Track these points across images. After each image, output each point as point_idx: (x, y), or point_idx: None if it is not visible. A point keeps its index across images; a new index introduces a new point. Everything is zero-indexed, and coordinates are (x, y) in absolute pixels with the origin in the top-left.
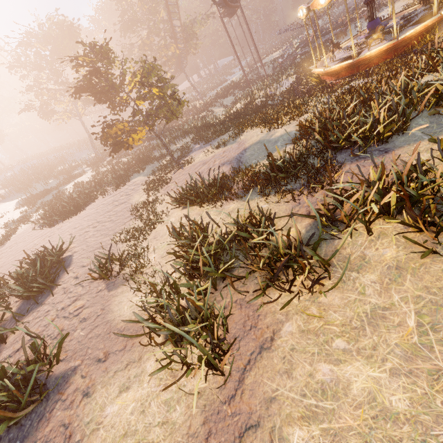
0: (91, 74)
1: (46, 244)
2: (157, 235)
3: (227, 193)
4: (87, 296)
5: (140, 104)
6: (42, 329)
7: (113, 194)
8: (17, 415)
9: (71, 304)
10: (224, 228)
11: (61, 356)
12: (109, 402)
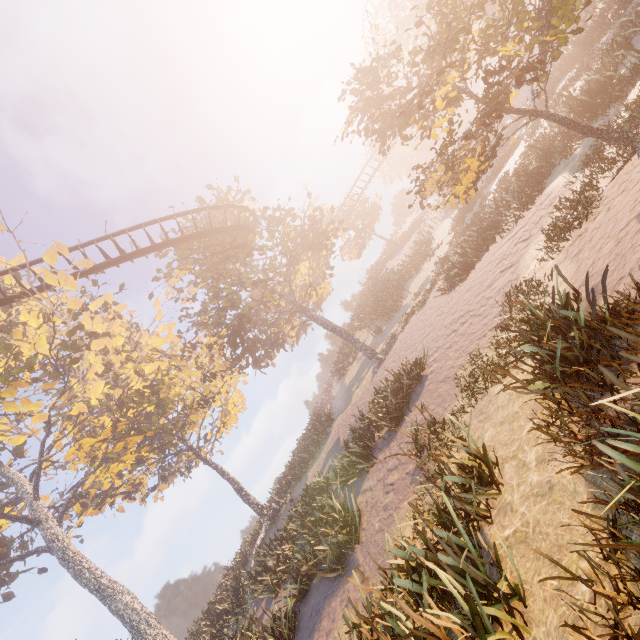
0: (367, 132)
1: (431, 332)
2: (485, 408)
3: (597, 392)
4: (401, 471)
5: (460, 97)
6: (375, 483)
7: (510, 235)
8: (325, 575)
9: (392, 471)
10: (511, 526)
11: (363, 537)
12: (343, 639)
